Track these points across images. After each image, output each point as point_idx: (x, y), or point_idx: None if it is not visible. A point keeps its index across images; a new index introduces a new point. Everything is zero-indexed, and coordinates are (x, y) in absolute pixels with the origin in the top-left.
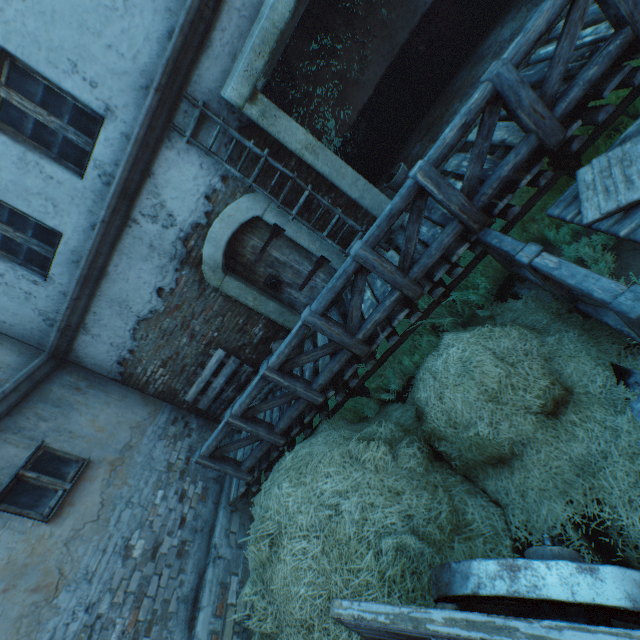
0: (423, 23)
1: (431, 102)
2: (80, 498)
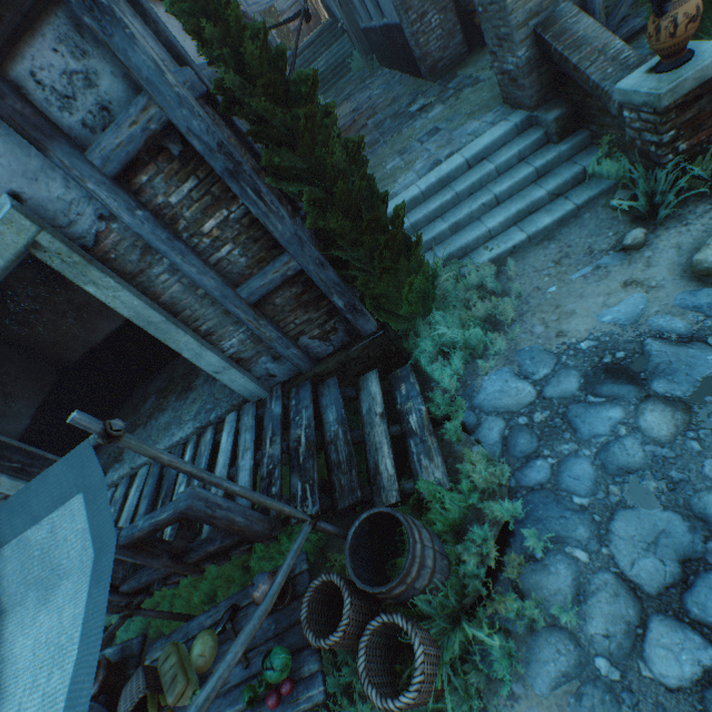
0: None
1: None
2: None
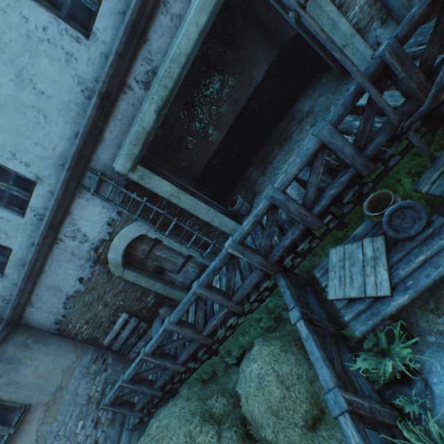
0: (256, 92)
1: (265, 138)
2: (21, 438)
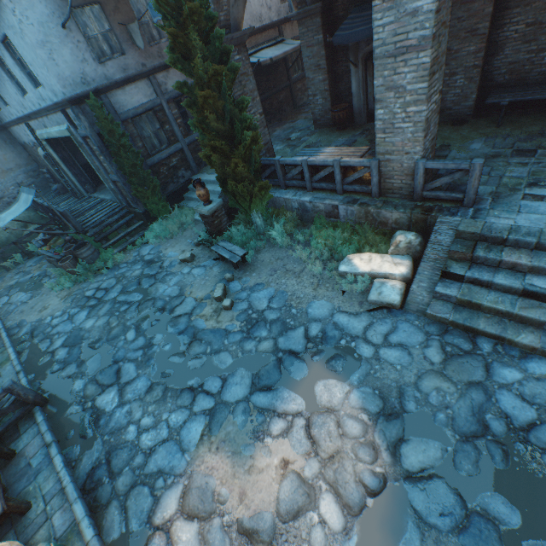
0: None
1: None
2: None
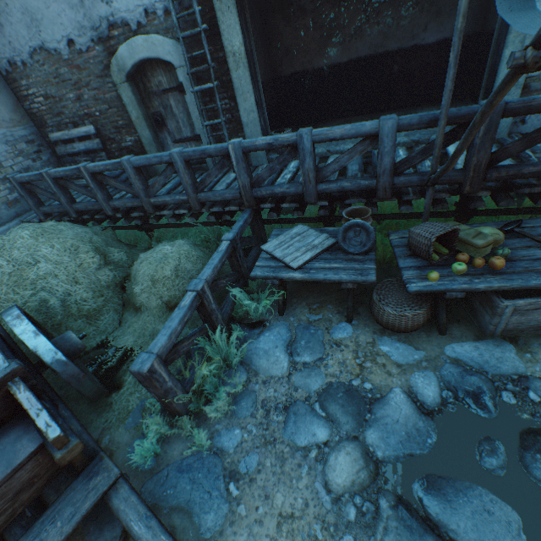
0: (411, 51)
1: (371, 111)
2: None
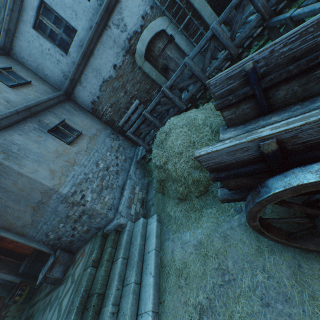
0: None
1: None
2: (79, 143)
